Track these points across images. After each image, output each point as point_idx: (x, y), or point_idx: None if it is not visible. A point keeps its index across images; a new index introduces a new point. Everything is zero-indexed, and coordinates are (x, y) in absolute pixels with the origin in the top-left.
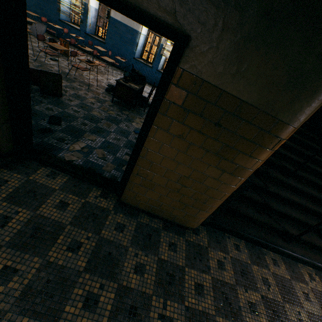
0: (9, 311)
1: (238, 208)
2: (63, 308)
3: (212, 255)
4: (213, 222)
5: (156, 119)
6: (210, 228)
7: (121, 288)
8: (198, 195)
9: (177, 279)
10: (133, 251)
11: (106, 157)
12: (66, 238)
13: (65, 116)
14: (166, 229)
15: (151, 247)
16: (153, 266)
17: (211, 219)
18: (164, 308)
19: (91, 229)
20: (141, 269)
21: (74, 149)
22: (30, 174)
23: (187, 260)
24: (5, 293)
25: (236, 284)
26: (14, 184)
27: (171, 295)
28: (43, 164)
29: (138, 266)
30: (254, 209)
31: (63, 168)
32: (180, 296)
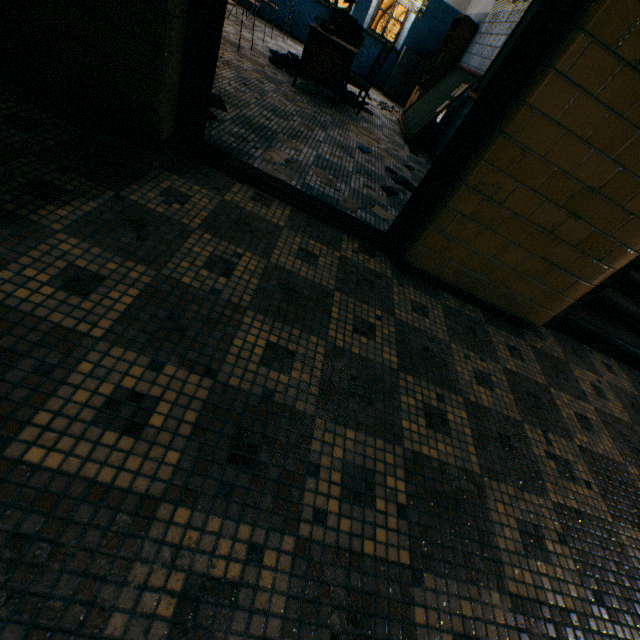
0: (316, 417)
1: (611, 297)
2: (398, 423)
3: (578, 375)
4: (568, 319)
5: (597, 13)
6: (556, 333)
7: (469, 405)
8: (595, 240)
9: (546, 405)
10: (459, 351)
11: (334, 185)
12: (342, 313)
13: (224, 96)
14: (492, 323)
15: (483, 349)
16: (501, 379)
17: (569, 311)
18: (547, 444)
19: (376, 305)
20: (485, 381)
21: (274, 161)
22: (222, 191)
23: (546, 377)
24: (293, 387)
25: (632, 423)
26: (203, 204)
27: (548, 426)
28: (234, 178)
29: (478, 376)
30: (632, 302)
31: (276, 189)
32: (563, 430)
